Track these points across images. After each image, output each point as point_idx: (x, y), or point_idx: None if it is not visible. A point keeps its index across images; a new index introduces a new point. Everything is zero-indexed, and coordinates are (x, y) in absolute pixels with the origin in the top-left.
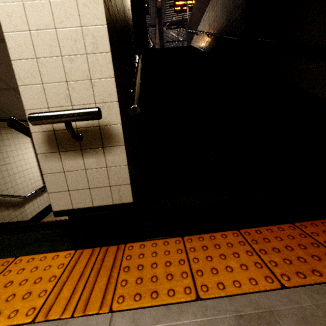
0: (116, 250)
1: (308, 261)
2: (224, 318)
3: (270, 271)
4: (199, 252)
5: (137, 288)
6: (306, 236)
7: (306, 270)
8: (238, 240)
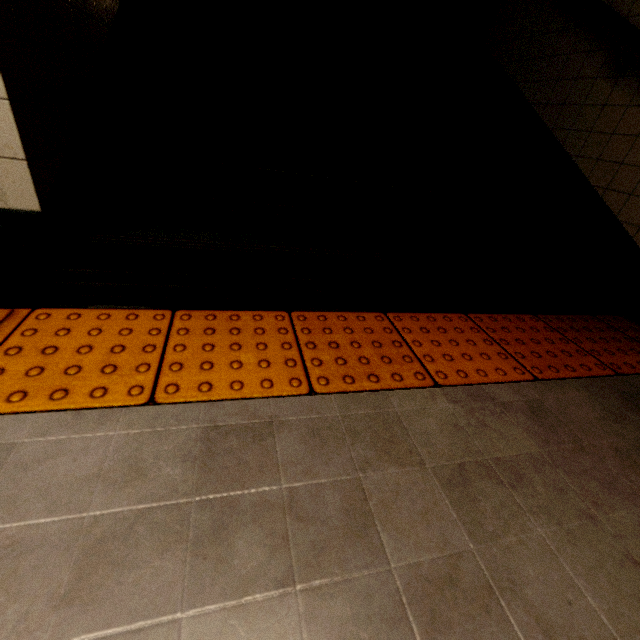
0: (5, 317)
1: (372, 363)
2: (185, 430)
3: (304, 372)
4: (194, 337)
5: (24, 382)
6: (393, 331)
7: (361, 374)
8: (280, 326)
